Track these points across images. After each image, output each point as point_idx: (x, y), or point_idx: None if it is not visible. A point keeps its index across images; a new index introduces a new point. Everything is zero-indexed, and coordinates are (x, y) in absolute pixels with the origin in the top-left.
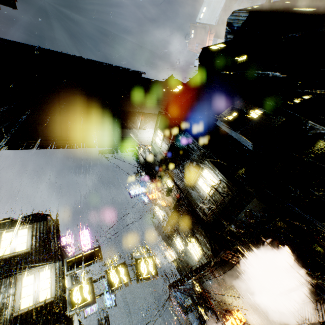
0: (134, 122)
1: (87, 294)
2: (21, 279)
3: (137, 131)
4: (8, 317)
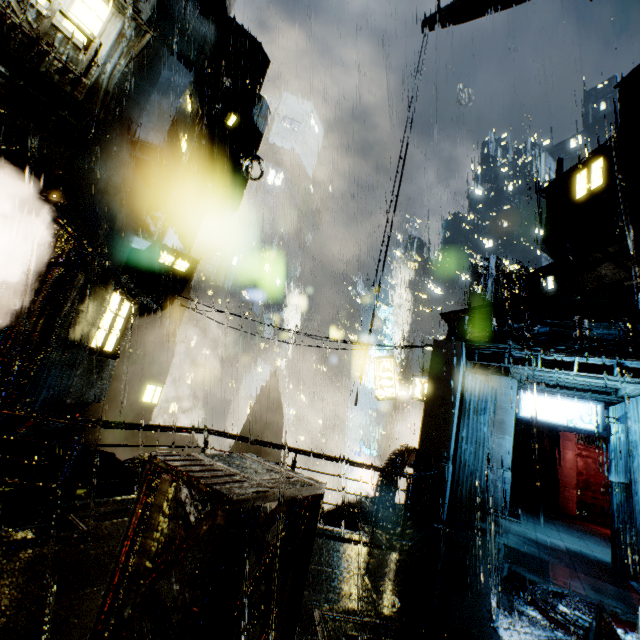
0: None
1: None
2: None
3: None
4: None
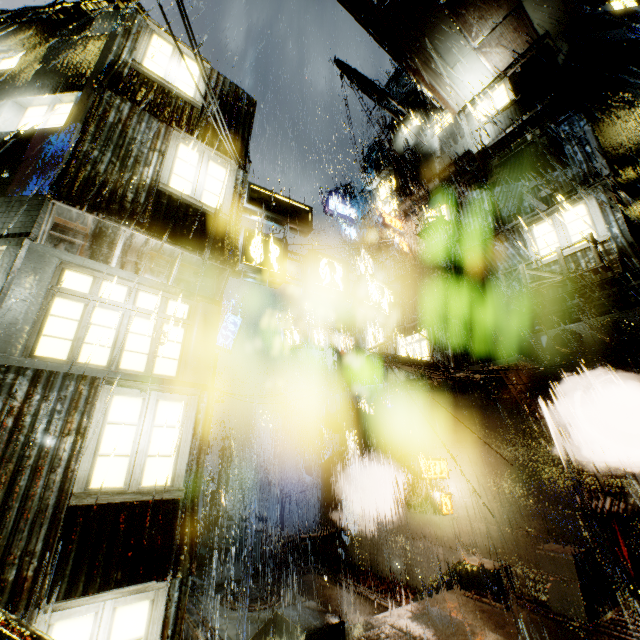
0: (483, 17)
1: (274, 261)
2: (176, 142)
3: (467, 51)
4: (148, 181)
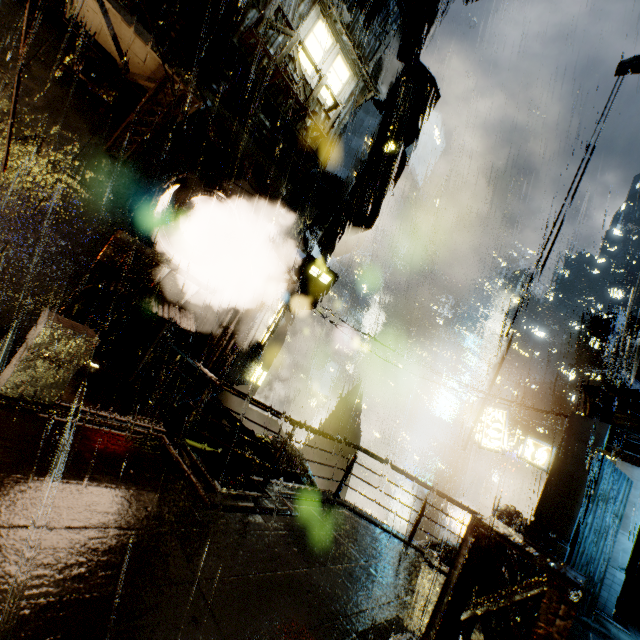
0: None
1: None
2: None
3: None
4: None
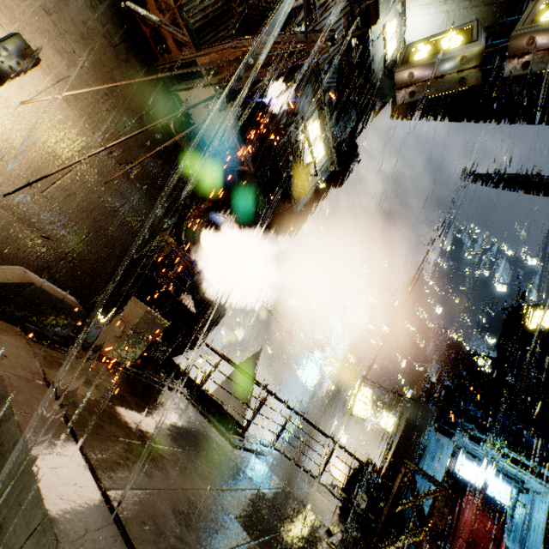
0: None
1: None
2: None
3: None
4: None
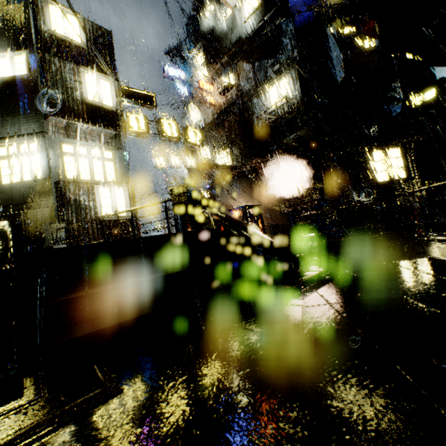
0: None
1: (143, 127)
2: (83, 73)
3: None
4: (80, 99)
